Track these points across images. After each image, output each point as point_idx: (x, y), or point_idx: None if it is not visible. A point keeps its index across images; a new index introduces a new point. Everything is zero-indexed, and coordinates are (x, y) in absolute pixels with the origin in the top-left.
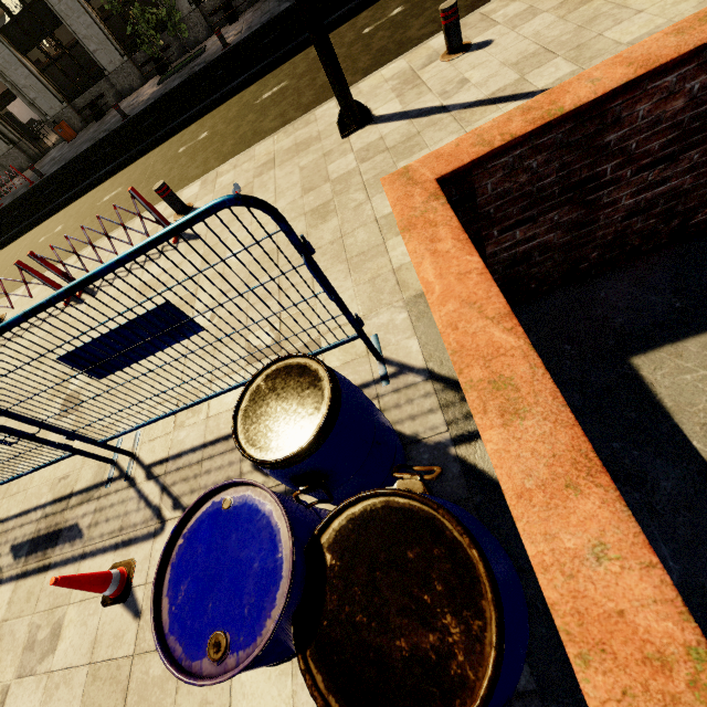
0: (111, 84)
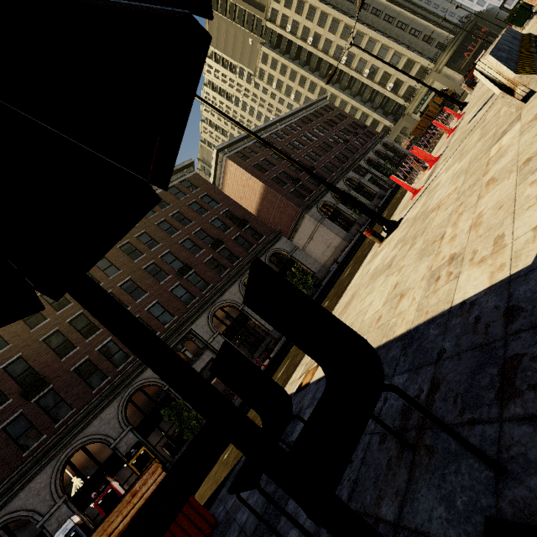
0: (271, 338)
